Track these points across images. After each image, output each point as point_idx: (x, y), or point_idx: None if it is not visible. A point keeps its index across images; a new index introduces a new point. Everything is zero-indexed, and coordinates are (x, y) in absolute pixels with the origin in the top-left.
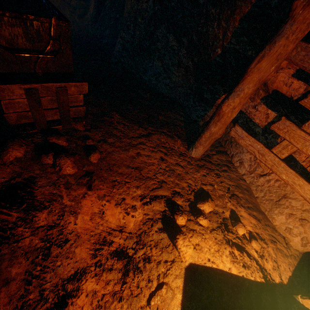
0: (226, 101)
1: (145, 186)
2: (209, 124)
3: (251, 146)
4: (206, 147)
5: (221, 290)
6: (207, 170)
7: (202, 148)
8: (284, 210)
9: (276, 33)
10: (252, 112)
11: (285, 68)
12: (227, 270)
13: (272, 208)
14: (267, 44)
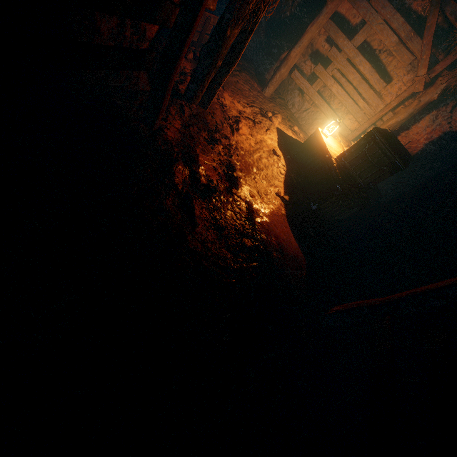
0: (293, 50)
1: (246, 100)
2: (281, 67)
3: (302, 84)
4: (275, 88)
5: (289, 140)
6: (275, 105)
7: (272, 88)
8: (315, 127)
9: (320, 12)
10: (303, 66)
11: (322, 35)
12: (291, 136)
13: (309, 127)
14: (316, 17)
